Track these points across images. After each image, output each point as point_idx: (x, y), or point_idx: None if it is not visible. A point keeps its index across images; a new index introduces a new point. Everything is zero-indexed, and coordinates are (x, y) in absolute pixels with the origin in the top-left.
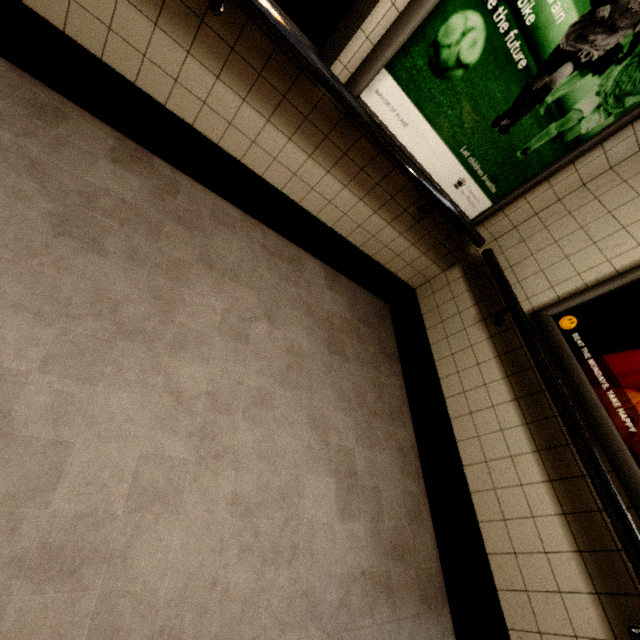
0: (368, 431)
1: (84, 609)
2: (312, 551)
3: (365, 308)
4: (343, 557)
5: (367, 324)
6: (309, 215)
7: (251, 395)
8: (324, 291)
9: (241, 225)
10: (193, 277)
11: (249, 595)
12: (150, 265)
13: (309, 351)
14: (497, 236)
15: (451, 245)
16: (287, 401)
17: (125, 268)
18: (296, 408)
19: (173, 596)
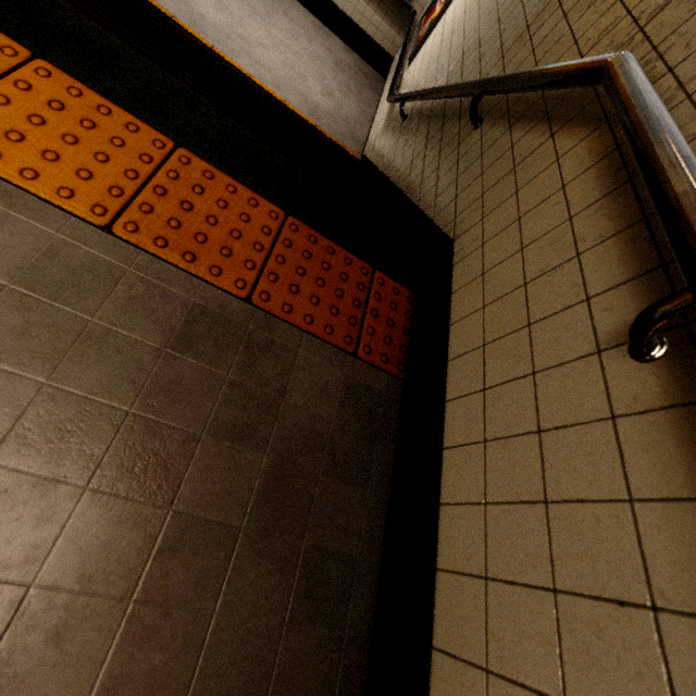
0: (346, 94)
1: (245, 48)
2: (307, 90)
3: (366, 71)
4: (318, 101)
5: (364, 75)
6: (331, 3)
7: (294, 51)
8: (341, 51)
9: (303, 12)
10: (279, 15)
11: (283, 78)
12: (265, 5)
13: (324, 59)
14: (424, 8)
15: (402, 18)
16: (308, 62)
17: (257, 2)
18: (312, 65)
19: (264, 62)
